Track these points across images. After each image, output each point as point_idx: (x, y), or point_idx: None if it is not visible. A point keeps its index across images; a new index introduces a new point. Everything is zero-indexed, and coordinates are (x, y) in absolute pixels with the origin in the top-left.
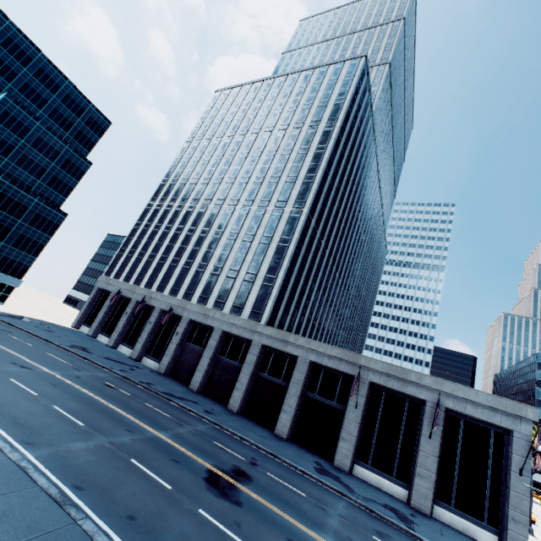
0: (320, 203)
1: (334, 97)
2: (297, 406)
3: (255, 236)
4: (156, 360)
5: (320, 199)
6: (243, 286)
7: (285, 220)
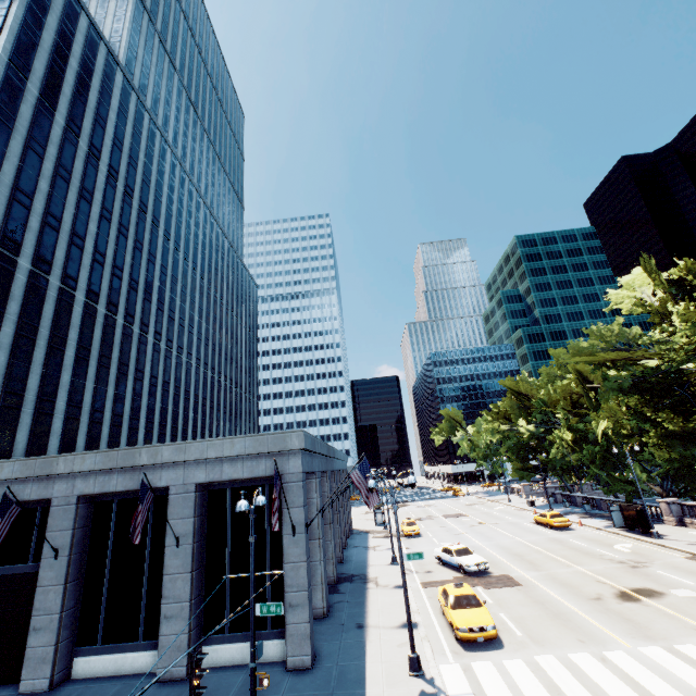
0: (2, 204)
1: None
2: None
3: None
4: None
5: None
6: None
7: None
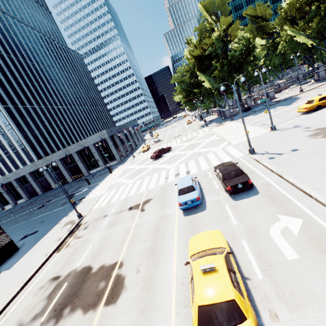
0: (3, 93)
1: None
2: (67, 172)
3: None
4: (22, 198)
5: (1, 92)
6: (16, 155)
7: None
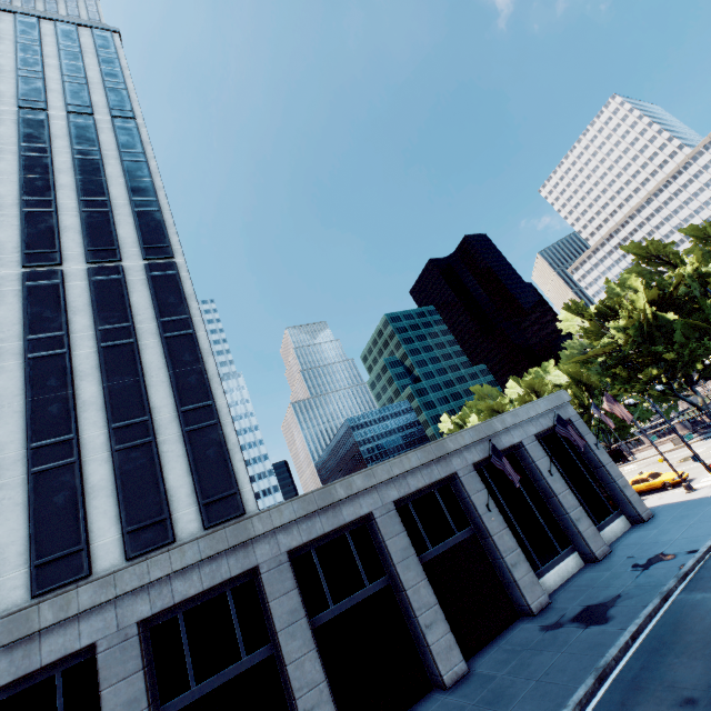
0: None
1: (96, 76)
2: (434, 594)
3: (71, 336)
4: None
5: None
6: (129, 465)
7: (142, 285)
